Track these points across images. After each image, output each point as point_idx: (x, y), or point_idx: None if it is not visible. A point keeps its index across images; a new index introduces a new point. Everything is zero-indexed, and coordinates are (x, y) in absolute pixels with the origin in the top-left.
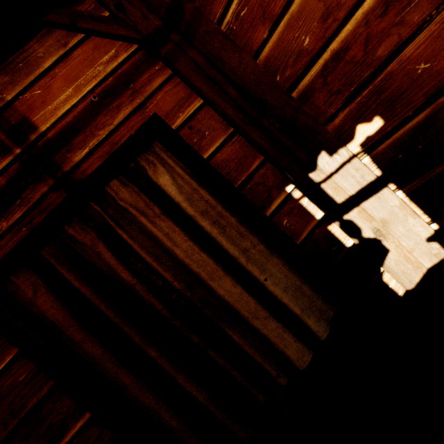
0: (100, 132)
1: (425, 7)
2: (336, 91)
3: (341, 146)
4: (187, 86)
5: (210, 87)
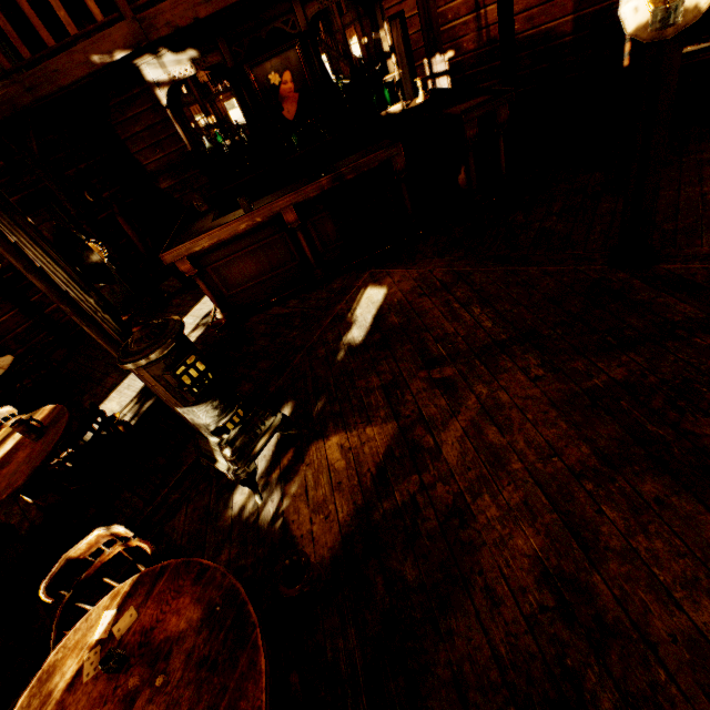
0: (386, 6)
1: (470, 31)
2: (449, 37)
3: (443, 56)
4: (416, 3)
5: (422, 10)
